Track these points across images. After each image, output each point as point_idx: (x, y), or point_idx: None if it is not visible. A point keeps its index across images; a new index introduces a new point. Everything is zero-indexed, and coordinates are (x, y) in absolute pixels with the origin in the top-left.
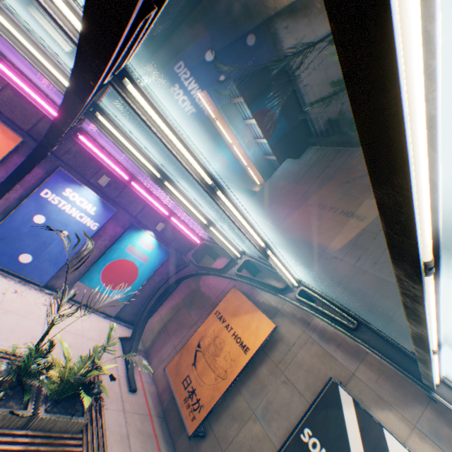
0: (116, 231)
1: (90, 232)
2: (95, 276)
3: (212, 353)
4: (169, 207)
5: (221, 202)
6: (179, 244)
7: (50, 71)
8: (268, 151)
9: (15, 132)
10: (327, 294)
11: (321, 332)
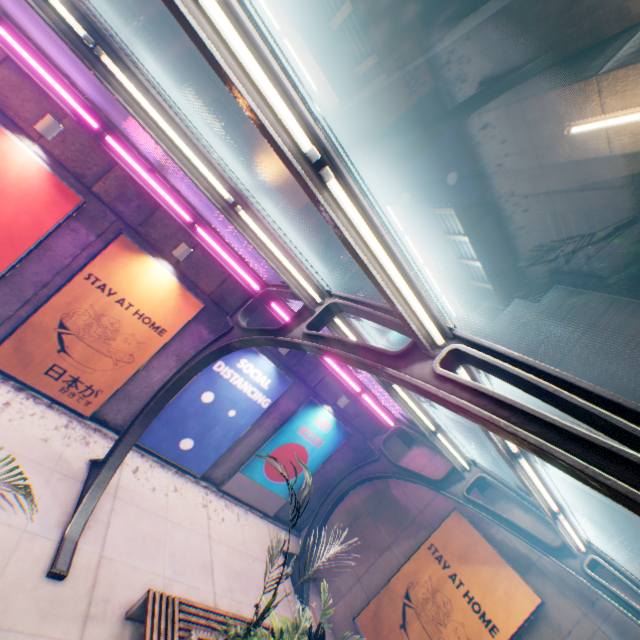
0: (288, 406)
1: (259, 409)
2: (258, 464)
3: (431, 616)
4: (355, 376)
5: (517, 465)
6: (361, 421)
7: (292, 275)
8: (476, 274)
9: (197, 297)
10: (621, 558)
11: (619, 625)
